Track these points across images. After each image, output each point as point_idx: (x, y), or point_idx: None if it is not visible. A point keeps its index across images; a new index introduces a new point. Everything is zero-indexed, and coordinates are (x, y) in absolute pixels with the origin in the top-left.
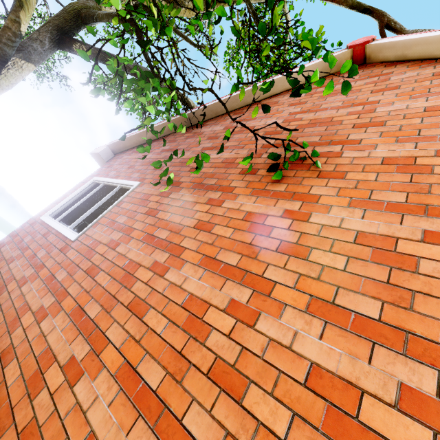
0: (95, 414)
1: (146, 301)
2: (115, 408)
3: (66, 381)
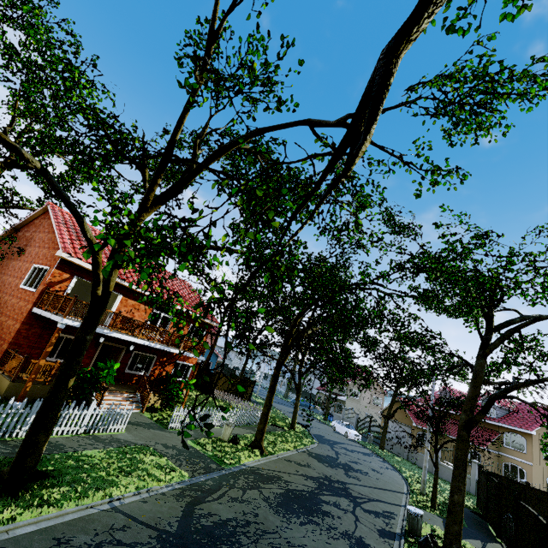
0: None
1: None
2: None
3: None
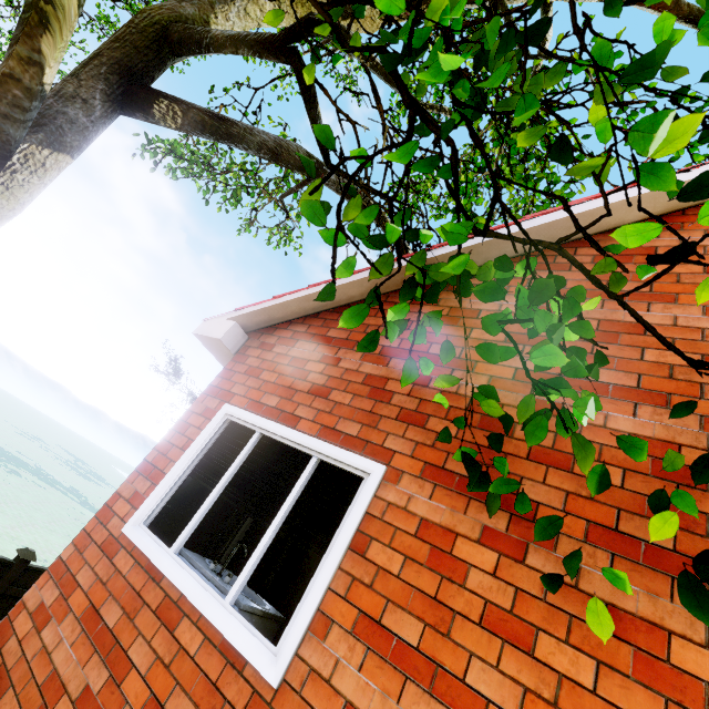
0: None
1: None
2: None
3: None
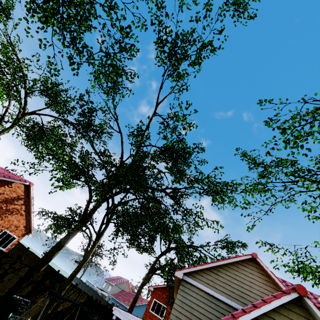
0: None
1: None
2: None
3: None
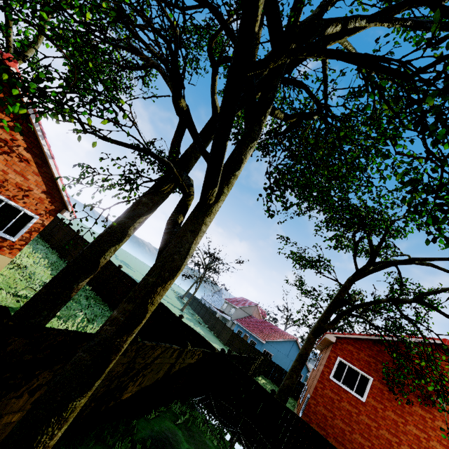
0: None
1: (405, 432)
2: None
3: (398, 445)
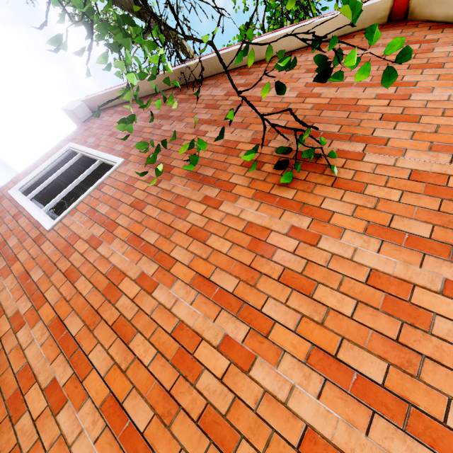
0: (81, 450)
1: (132, 323)
2: (101, 446)
3: (48, 407)
